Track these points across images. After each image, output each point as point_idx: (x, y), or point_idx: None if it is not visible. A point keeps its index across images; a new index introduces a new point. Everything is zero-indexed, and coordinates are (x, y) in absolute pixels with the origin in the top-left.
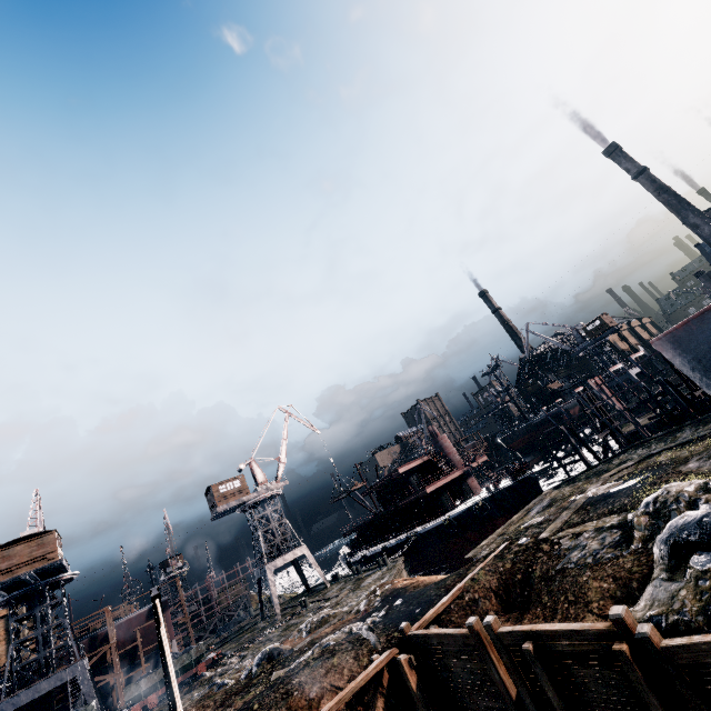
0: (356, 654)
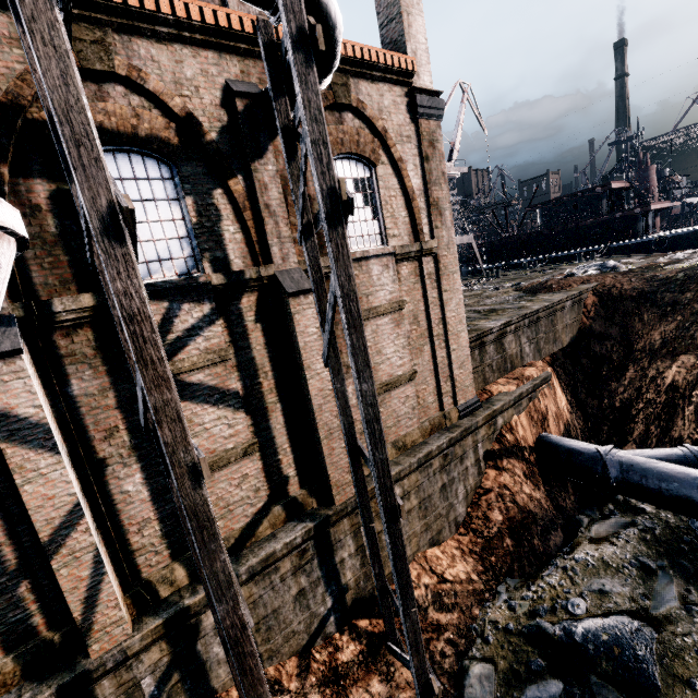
0: None
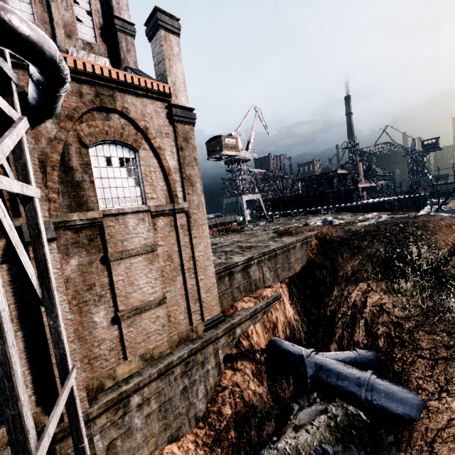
0: (451, 217)
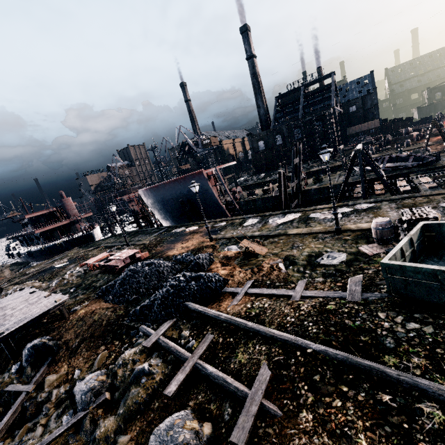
0: None
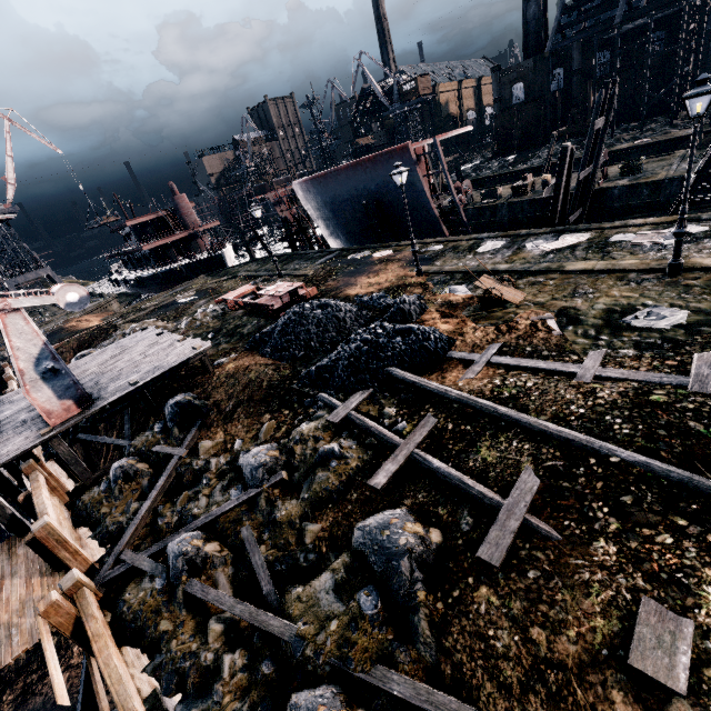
0: None
